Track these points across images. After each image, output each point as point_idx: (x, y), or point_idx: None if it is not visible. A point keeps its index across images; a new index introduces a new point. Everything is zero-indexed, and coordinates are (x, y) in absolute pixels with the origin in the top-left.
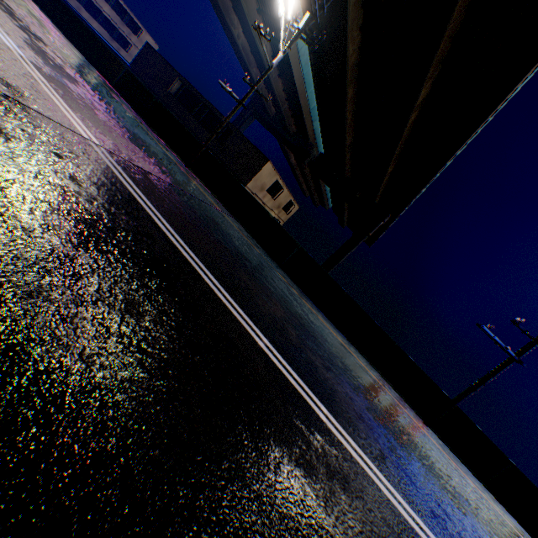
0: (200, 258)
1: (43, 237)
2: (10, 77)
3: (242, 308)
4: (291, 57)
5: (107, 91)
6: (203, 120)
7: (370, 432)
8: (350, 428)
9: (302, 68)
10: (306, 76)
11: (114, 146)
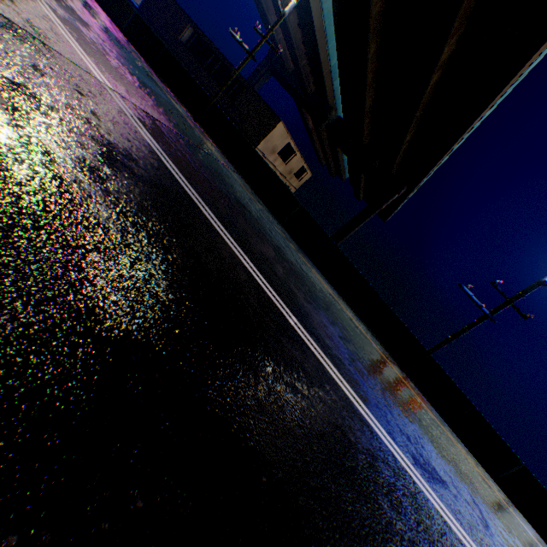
0: (200, 196)
1: (78, 150)
2: (33, 19)
3: (234, 239)
4: (312, 4)
5: (116, 36)
6: (214, 74)
7: (335, 348)
8: (317, 338)
9: (324, 17)
10: (328, 27)
11: (126, 92)
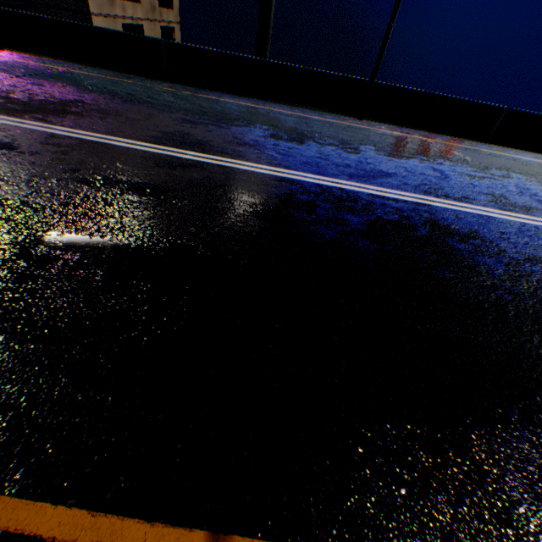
0: (45, 123)
1: None
2: None
3: (101, 133)
4: None
5: None
6: None
7: (251, 149)
8: (223, 153)
9: None
10: None
11: None
